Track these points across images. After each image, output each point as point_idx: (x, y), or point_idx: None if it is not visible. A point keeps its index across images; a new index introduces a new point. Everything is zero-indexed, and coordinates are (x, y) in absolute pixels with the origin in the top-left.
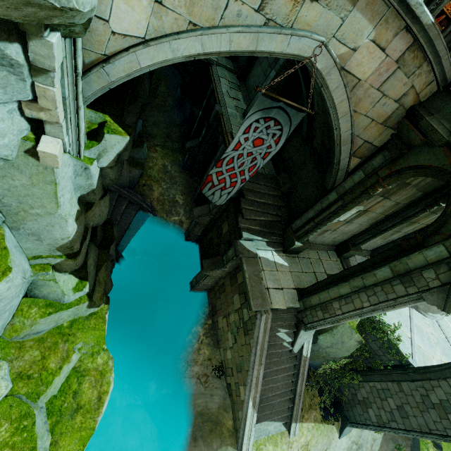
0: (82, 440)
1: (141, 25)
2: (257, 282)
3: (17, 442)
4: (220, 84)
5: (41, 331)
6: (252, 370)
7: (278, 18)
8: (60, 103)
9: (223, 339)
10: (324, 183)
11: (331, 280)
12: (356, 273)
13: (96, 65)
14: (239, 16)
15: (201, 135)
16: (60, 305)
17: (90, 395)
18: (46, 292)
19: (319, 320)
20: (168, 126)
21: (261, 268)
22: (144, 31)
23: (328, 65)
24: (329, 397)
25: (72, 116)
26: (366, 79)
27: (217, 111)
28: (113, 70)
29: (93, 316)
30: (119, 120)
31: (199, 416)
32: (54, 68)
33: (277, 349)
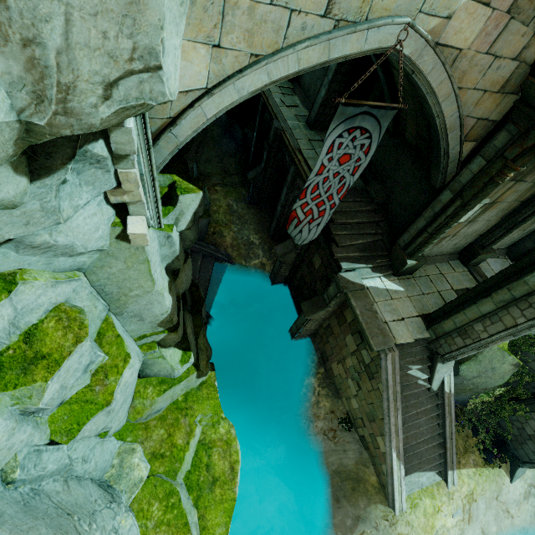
0: (226, 511)
1: (202, 75)
2: (372, 317)
3: (171, 519)
4: (272, 95)
5: (161, 409)
6: (388, 417)
7: (349, 15)
8: (139, 181)
9: (342, 387)
10: (430, 182)
11: (465, 299)
12: (499, 284)
13: (163, 131)
14: (304, 29)
15: (262, 161)
16: (172, 380)
17: (222, 466)
18: (156, 369)
19: (459, 349)
20: (222, 159)
21: (373, 300)
22: (205, 81)
23: (418, 46)
24: (488, 436)
25: (150, 189)
26: (470, 46)
27: (276, 128)
28: (180, 130)
29: (203, 386)
30: (186, 176)
31: (335, 475)
32: (134, 151)
33: (412, 390)
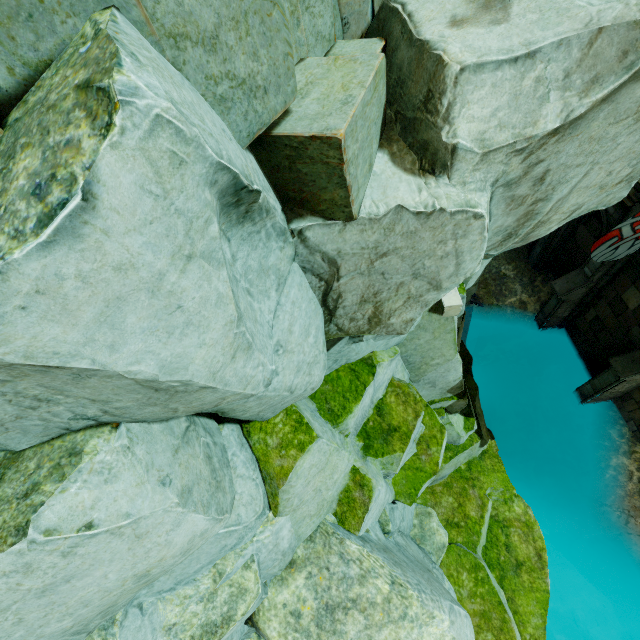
0: (539, 602)
1: None
2: None
3: (483, 593)
4: None
5: (445, 476)
6: None
7: None
8: None
9: None
10: None
11: None
12: None
13: None
14: None
15: None
16: (455, 447)
17: (525, 551)
18: None
19: None
20: None
21: None
22: None
23: None
24: None
25: None
26: None
27: None
28: None
29: (485, 456)
30: None
31: None
32: None
33: None
